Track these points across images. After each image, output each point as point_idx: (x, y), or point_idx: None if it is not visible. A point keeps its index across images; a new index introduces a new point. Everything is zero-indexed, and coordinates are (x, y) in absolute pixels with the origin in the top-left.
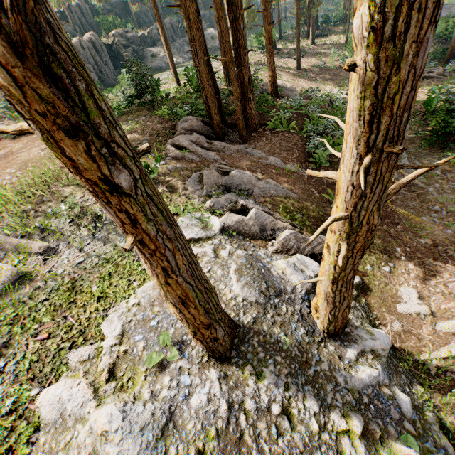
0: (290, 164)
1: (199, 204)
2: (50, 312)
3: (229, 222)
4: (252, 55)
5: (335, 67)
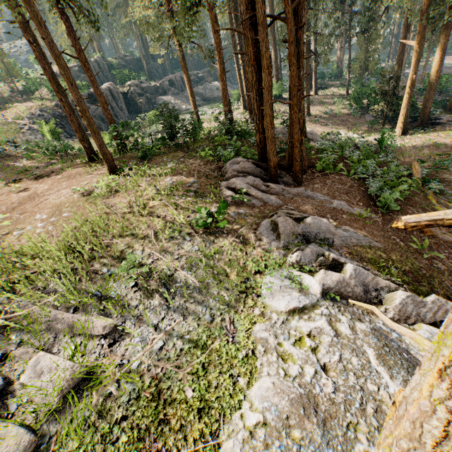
0: (357, 208)
1: (282, 258)
2: (133, 442)
3: (327, 282)
4: None
5: (343, 114)
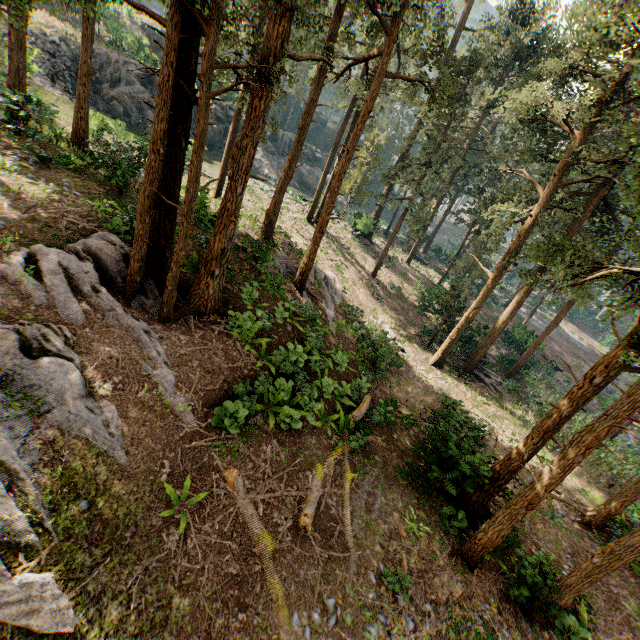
0: (183, 397)
1: None
2: None
3: None
4: (340, 228)
5: (410, 302)
